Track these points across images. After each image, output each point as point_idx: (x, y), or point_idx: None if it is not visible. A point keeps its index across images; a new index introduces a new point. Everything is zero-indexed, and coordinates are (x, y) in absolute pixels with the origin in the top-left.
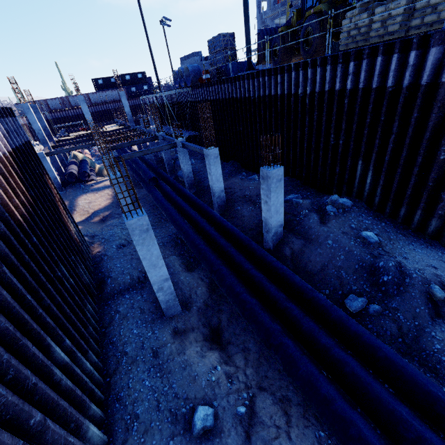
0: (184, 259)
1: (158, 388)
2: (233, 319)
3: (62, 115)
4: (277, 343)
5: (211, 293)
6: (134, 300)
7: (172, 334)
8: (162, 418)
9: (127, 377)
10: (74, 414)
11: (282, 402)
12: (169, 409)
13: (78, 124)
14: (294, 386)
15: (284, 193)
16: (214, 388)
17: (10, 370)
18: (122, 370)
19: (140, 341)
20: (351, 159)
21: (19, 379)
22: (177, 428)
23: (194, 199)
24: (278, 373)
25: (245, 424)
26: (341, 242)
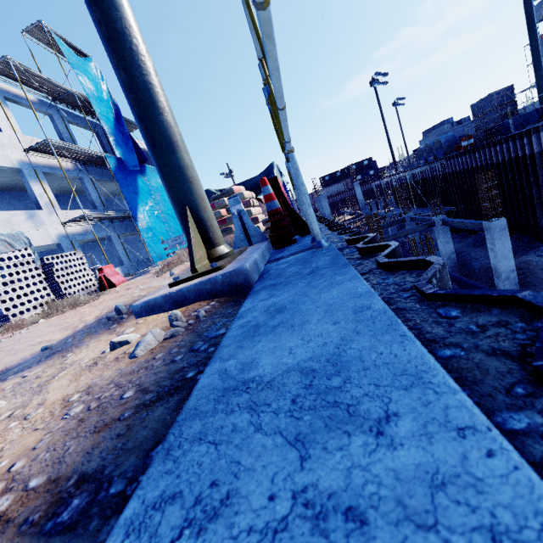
0: None
1: None
2: None
3: None
4: None
5: None
6: None
7: None
8: None
9: None
10: None
11: None
12: None
13: None
14: None
15: None
16: None
17: None
18: None
19: None
20: None
21: None
22: None
23: (466, 282)
24: None
25: None
26: None
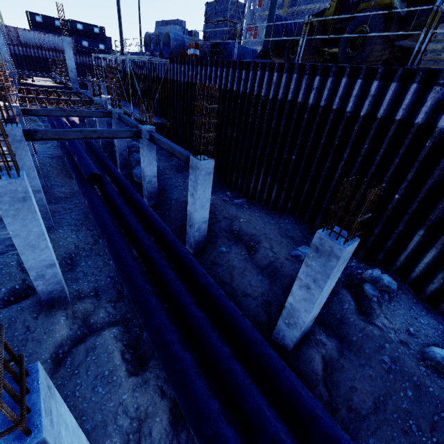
0: (131, 333)
1: None
2: None
3: None
4: None
5: (178, 424)
6: None
7: None
8: None
9: None
10: None
11: None
12: None
13: None
14: None
15: (290, 240)
16: None
17: None
18: None
19: None
20: (405, 224)
21: None
22: None
23: (159, 225)
24: None
25: None
26: (404, 363)
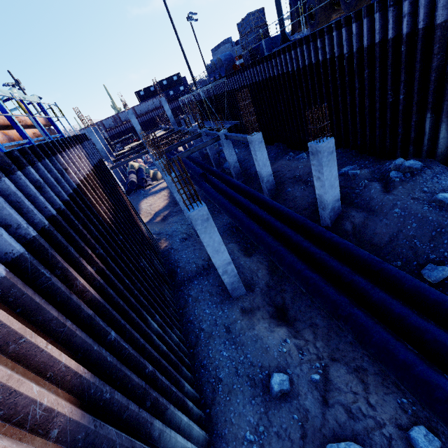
0: (241, 246)
1: (235, 357)
2: (297, 297)
3: (115, 131)
4: (345, 314)
5: (272, 274)
6: (202, 285)
7: (240, 313)
8: (242, 382)
9: (207, 349)
10: (172, 372)
11: (357, 371)
12: (247, 375)
13: (129, 137)
14: (369, 357)
15: (338, 167)
16: (286, 358)
17: (126, 332)
18: (201, 343)
19: (213, 319)
20: (416, 114)
21: (133, 340)
22: (257, 390)
23: (243, 187)
24: (350, 346)
25: (321, 390)
26: (411, 209)
